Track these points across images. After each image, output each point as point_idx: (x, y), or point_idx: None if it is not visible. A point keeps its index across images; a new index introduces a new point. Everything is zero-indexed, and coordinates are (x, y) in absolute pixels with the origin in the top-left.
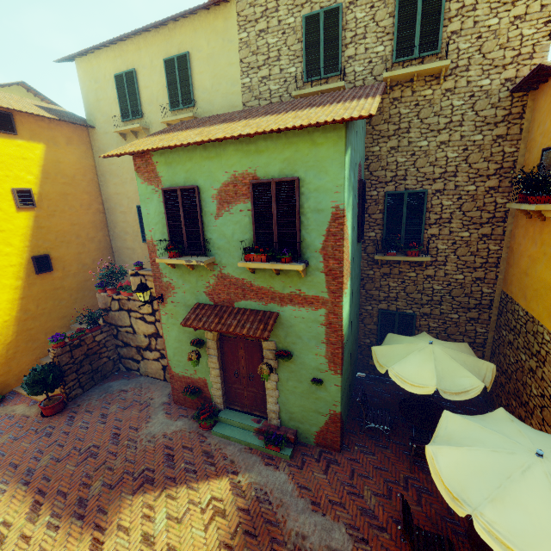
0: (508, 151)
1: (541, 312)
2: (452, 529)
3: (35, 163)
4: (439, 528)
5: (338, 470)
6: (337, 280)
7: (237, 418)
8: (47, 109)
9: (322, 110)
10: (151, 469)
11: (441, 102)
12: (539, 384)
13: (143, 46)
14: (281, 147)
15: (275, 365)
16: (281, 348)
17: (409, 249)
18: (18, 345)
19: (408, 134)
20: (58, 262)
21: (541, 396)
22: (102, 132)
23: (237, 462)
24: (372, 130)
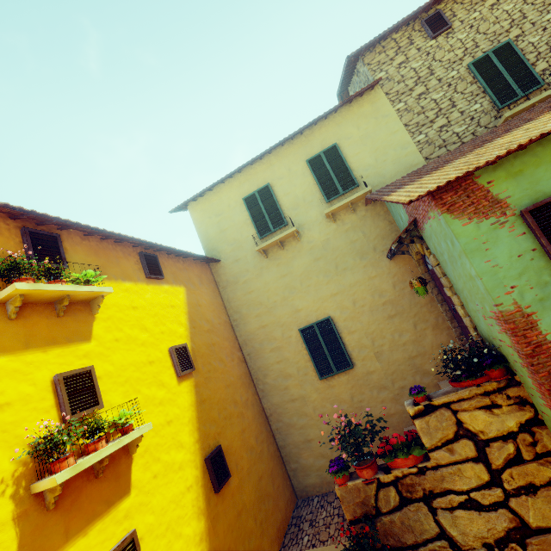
0: None
1: None
2: None
3: (181, 310)
4: None
5: None
6: None
7: None
8: None
9: None
10: None
11: None
12: None
13: (275, 161)
14: None
15: None
16: None
17: None
18: None
19: None
20: (228, 456)
21: None
22: (230, 262)
23: None
24: None
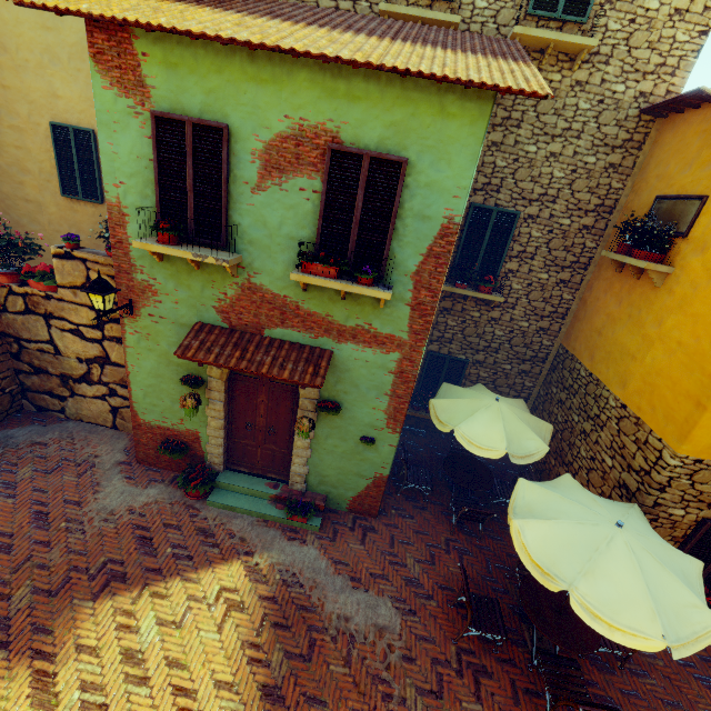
0: (614, 187)
1: (611, 376)
2: (492, 587)
3: None
4: (481, 588)
5: (377, 538)
6: (425, 318)
7: (244, 483)
8: None
9: (460, 59)
10: (119, 561)
11: (566, 98)
12: (591, 447)
13: None
14: (390, 101)
15: (314, 418)
16: (326, 397)
17: (484, 283)
18: None
19: (518, 130)
20: None
21: (592, 459)
22: None
23: (249, 540)
24: None
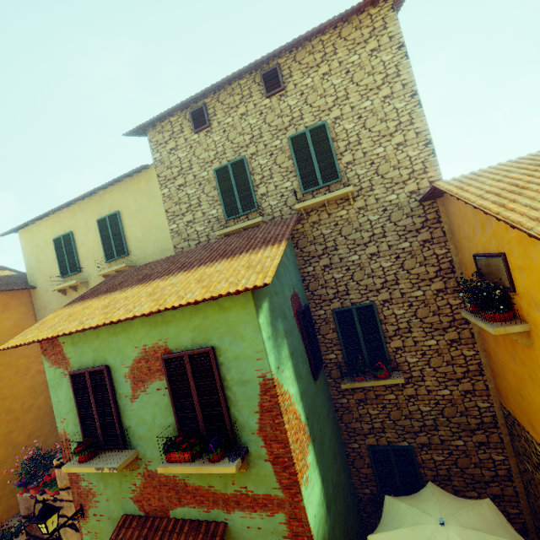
0: (440, 253)
1: None
2: None
3: None
4: None
5: None
6: (287, 470)
7: None
8: None
9: (226, 268)
10: None
11: (358, 219)
12: None
13: (78, 212)
14: (188, 315)
15: None
16: None
17: (376, 371)
18: None
19: (337, 251)
20: None
21: None
22: (43, 290)
23: None
24: (301, 252)
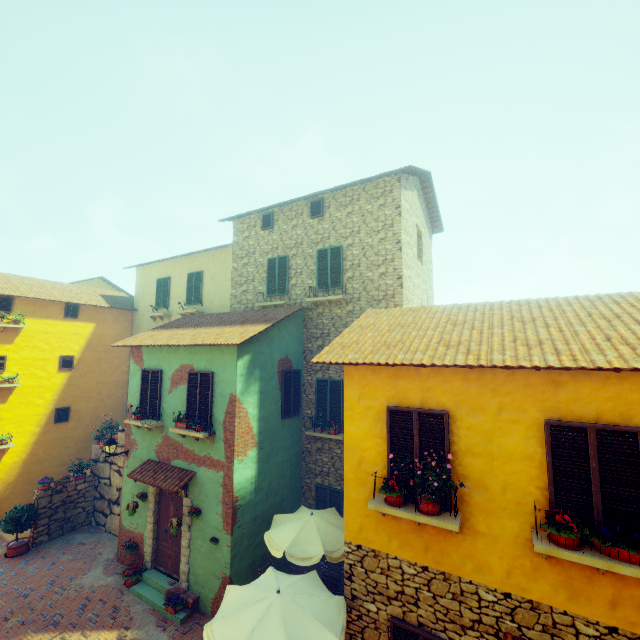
0: None
1: None
2: None
3: (84, 337)
4: None
5: None
6: (230, 448)
7: (156, 578)
8: (109, 298)
9: (234, 331)
10: (63, 614)
11: (346, 318)
12: None
13: (178, 264)
14: (207, 352)
15: (190, 522)
16: (195, 505)
17: (328, 427)
18: (16, 486)
19: (329, 337)
20: (75, 414)
21: None
22: (141, 314)
23: (135, 619)
24: (307, 332)
